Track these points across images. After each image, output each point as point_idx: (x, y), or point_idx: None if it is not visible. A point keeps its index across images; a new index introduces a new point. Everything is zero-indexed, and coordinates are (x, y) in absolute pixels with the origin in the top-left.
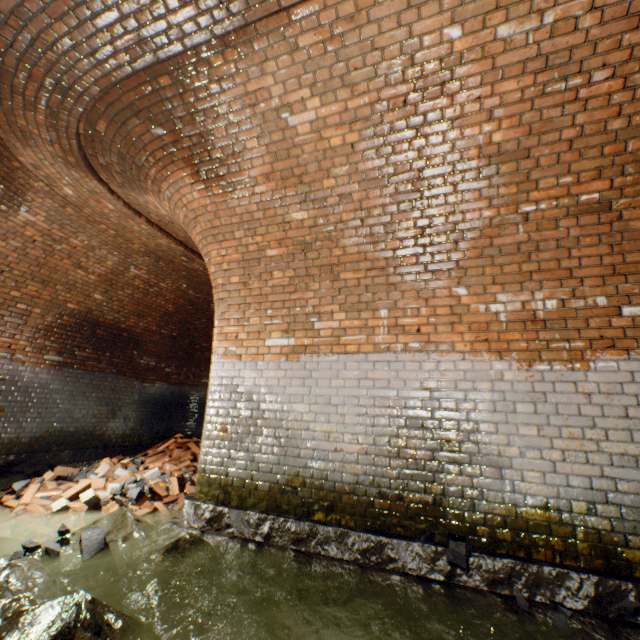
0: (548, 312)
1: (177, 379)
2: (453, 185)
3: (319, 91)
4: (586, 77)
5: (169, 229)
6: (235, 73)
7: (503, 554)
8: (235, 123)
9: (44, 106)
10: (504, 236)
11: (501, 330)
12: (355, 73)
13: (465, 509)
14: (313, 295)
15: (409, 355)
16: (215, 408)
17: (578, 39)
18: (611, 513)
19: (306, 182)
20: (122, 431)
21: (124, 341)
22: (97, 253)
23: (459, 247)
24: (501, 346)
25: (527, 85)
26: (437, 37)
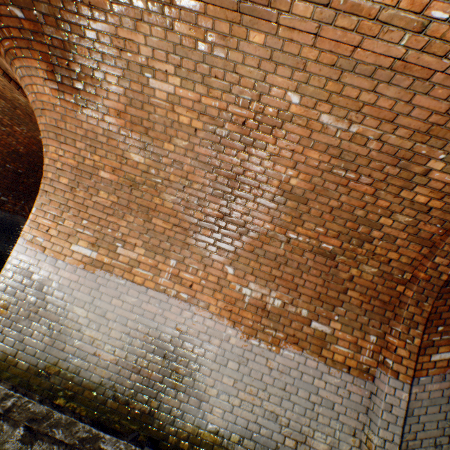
0: (274, 307)
1: (12, 208)
2: (255, 196)
3: (182, 74)
4: (358, 176)
5: None
6: (109, 11)
7: None
8: (100, 53)
9: None
10: (271, 246)
11: (242, 308)
12: (215, 79)
13: (168, 422)
14: (126, 225)
15: (177, 301)
16: (4, 285)
17: (364, 152)
18: (250, 446)
19: (151, 136)
20: None
21: None
22: None
23: (242, 239)
24: (238, 318)
25: (324, 160)
26: (282, 93)
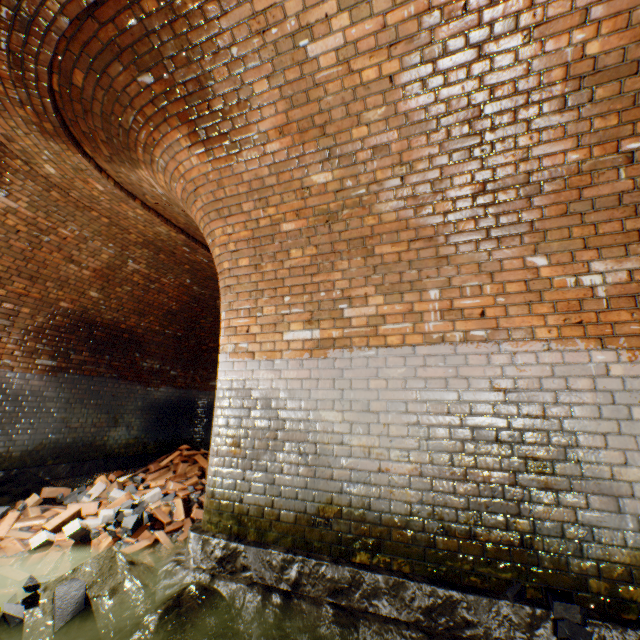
0: None
1: (183, 382)
2: (526, 122)
3: (349, 2)
4: None
5: (168, 214)
6: None
7: (634, 622)
8: (240, 60)
9: (5, 50)
10: (598, 185)
11: (600, 309)
12: None
13: (568, 554)
14: (341, 276)
15: (471, 346)
16: (224, 418)
17: None
18: None
19: (330, 134)
20: (125, 440)
21: (125, 343)
22: (90, 245)
23: (534, 204)
24: (602, 330)
25: None
26: None
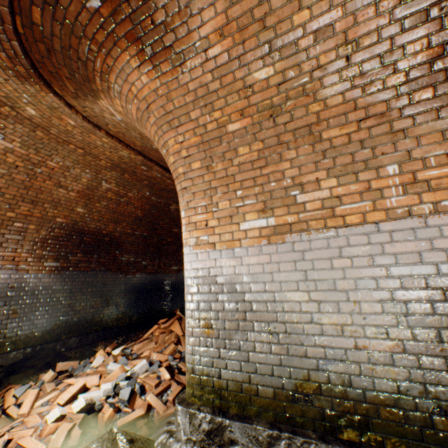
0: None
1: (152, 269)
2: None
3: None
4: None
5: (127, 140)
6: None
7: None
8: None
9: None
10: None
11: None
12: None
13: None
14: (289, 165)
15: (445, 217)
16: (195, 302)
17: None
18: None
19: (270, 25)
20: (115, 315)
21: (107, 244)
22: (72, 172)
23: None
24: None
25: None
26: None
